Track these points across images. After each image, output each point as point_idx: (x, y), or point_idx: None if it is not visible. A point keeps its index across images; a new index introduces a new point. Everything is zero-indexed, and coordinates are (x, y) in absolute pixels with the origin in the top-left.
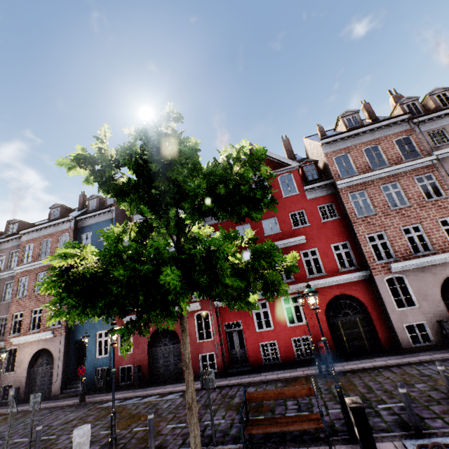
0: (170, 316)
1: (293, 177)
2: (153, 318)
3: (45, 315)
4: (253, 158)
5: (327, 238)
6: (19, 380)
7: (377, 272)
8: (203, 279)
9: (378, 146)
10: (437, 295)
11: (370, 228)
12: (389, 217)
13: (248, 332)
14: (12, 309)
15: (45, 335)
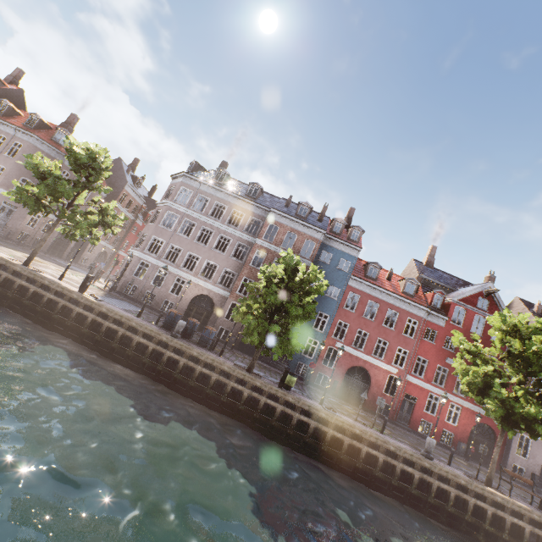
0: None
1: None
2: None
3: None
4: None
5: None
6: (237, 332)
7: None
8: None
9: None
10: (541, 460)
11: None
12: None
13: (418, 408)
14: (244, 272)
15: None
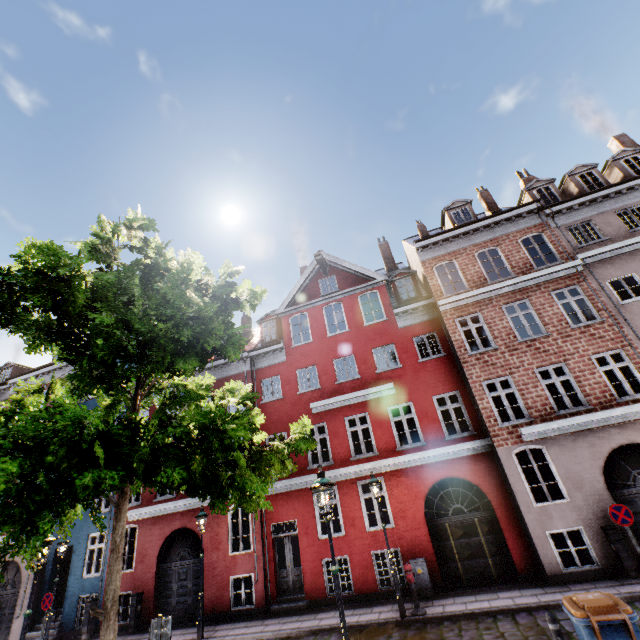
0: (39, 533)
1: (379, 296)
2: (6, 537)
3: None
4: (179, 282)
5: (427, 386)
6: None
7: (500, 441)
8: (42, 477)
9: (497, 249)
10: (598, 480)
11: (488, 370)
12: (517, 354)
13: (305, 540)
14: None
15: None
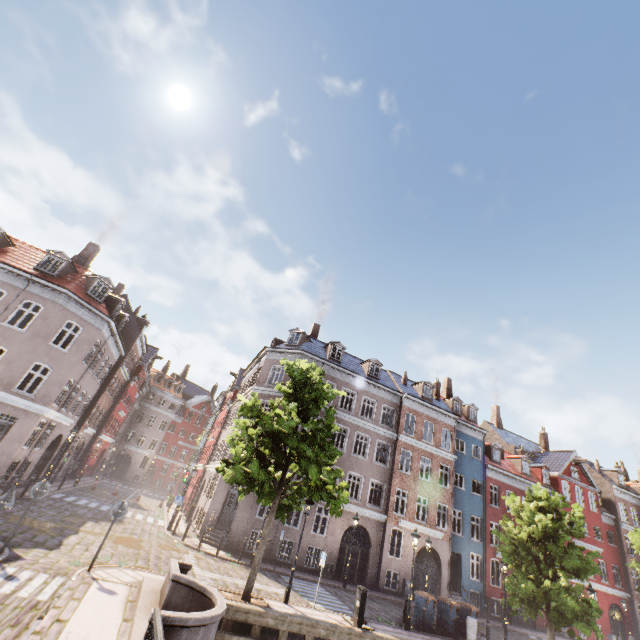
0: None
1: (595, 498)
2: None
3: (432, 510)
4: None
5: (610, 557)
6: (407, 571)
7: (635, 598)
8: None
9: (636, 510)
10: None
11: None
12: None
13: None
14: (396, 482)
15: (434, 533)
